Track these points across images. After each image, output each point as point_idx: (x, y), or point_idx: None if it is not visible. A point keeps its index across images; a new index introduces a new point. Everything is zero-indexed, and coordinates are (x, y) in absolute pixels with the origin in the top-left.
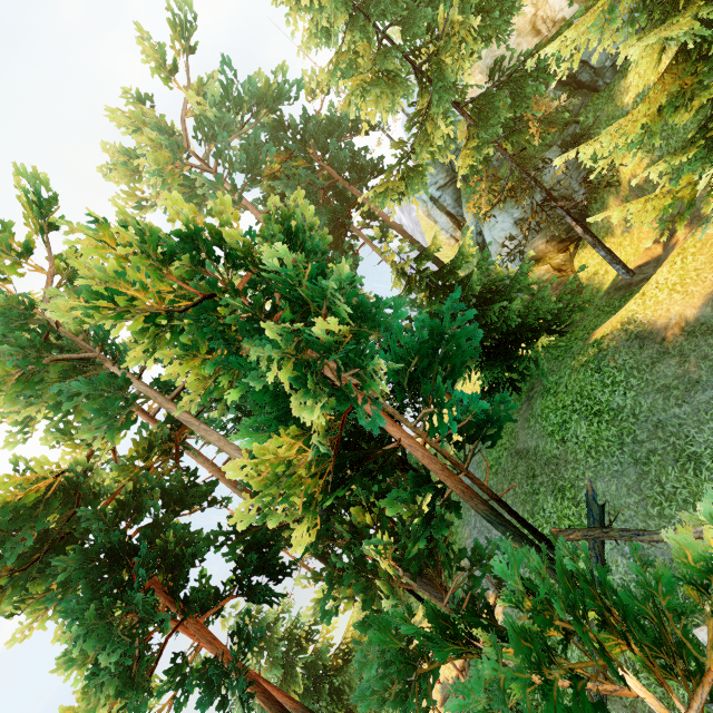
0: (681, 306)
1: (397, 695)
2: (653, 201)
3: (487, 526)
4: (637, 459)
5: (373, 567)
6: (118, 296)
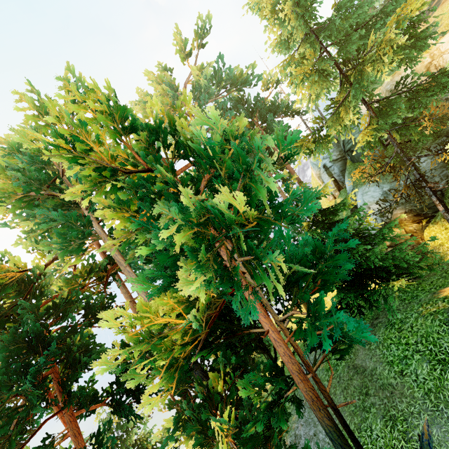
0: None
1: None
2: None
3: (314, 419)
4: None
5: (213, 434)
6: (79, 144)
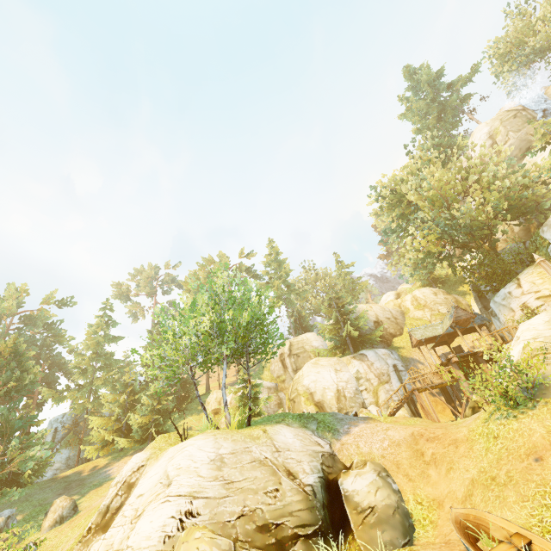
0: (69, 473)
1: None
2: (93, 447)
3: None
4: (13, 503)
5: None
6: (5, 346)
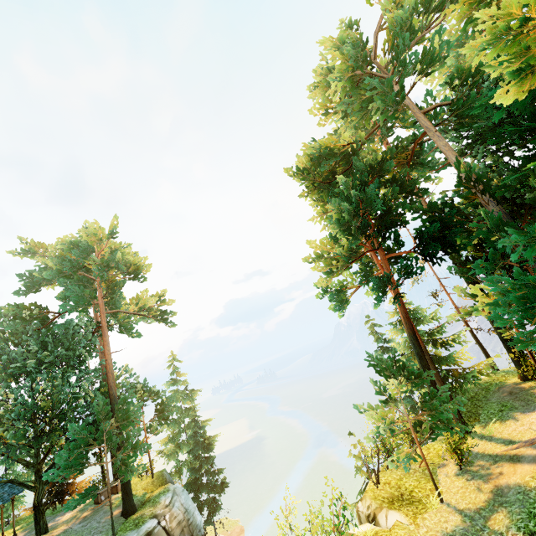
0: None
1: (521, 298)
2: None
3: None
4: None
5: None
6: None
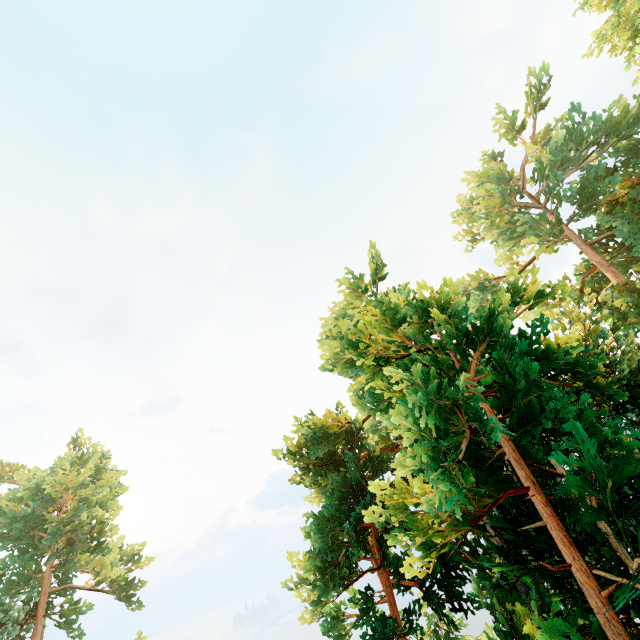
0: None
1: None
2: None
3: None
4: None
5: None
6: (361, 344)
